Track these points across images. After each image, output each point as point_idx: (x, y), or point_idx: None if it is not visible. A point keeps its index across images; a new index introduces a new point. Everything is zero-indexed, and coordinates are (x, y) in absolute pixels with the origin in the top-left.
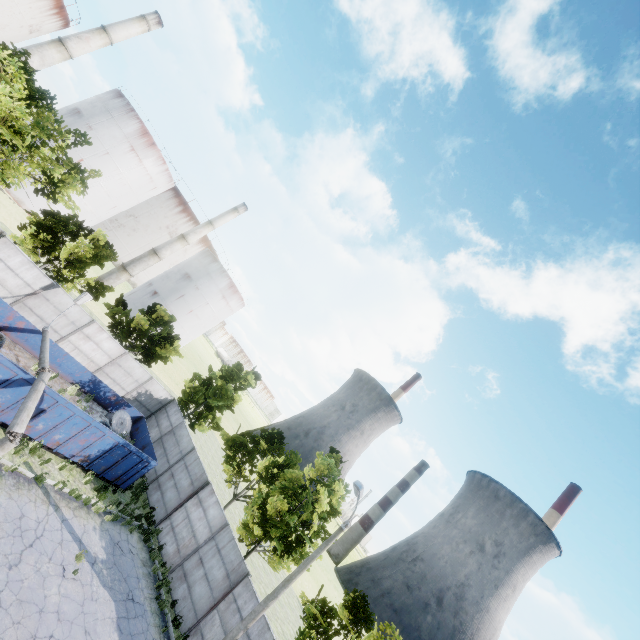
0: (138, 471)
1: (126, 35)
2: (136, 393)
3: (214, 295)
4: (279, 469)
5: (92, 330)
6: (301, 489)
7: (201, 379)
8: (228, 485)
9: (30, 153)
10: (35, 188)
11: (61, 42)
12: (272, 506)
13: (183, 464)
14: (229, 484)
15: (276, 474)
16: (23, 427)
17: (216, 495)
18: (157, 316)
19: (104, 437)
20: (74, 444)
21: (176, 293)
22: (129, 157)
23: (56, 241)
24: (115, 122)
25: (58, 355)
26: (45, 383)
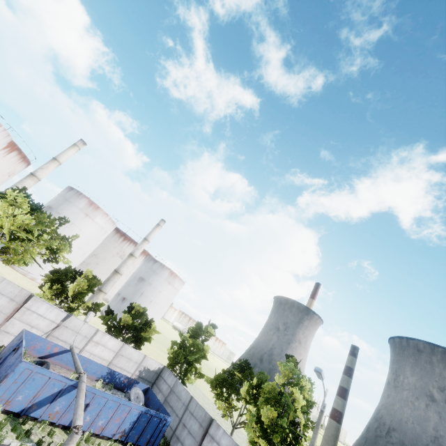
0: (160, 430)
1: (67, 157)
2: (138, 372)
3: (162, 284)
4: (256, 389)
5: (98, 337)
6: (279, 396)
7: (178, 344)
8: (225, 418)
9: (37, 240)
10: (43, 259)
11: (32, 174)
12: (265, 417)
13: (189, 413)
14: (226, 417)
15: (257, 392)
16: (81, 420)
17: (221, 427)
18: (135, 311)
19: (131, 410)
20: (112, 424)
21: (137, 293)
22: (86, 220)
23: (63, 286)
24: (72, 204)
25: (83, 362)
26: (85, 383)
